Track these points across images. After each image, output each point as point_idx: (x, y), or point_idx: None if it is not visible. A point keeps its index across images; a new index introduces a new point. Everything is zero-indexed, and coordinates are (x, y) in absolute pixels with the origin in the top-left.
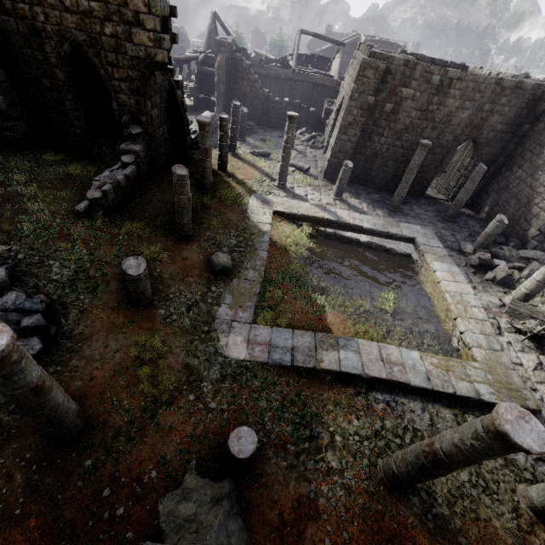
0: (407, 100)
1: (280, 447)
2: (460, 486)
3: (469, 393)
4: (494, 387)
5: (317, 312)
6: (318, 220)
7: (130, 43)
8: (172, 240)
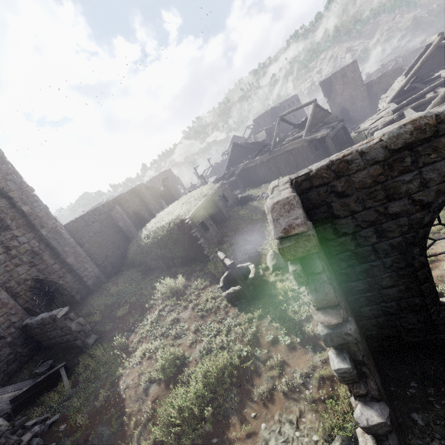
0: None
1: None
2: None
3: None
4: None
5: None
6: None
7: None
8: None
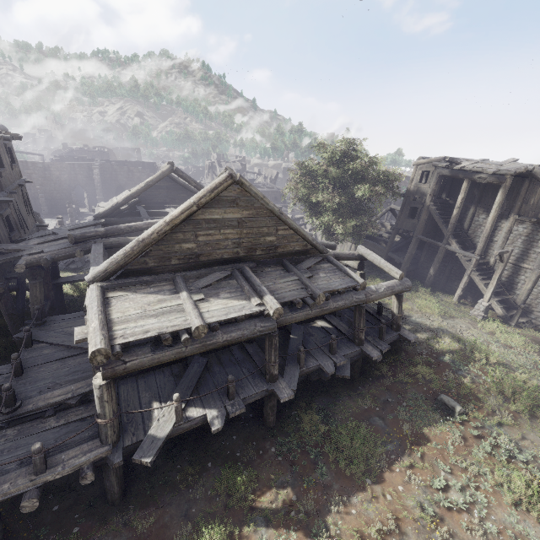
0: (33, 174)
1: None
2: None
3: None
4: None
5: None
6: None
7: None
8: None
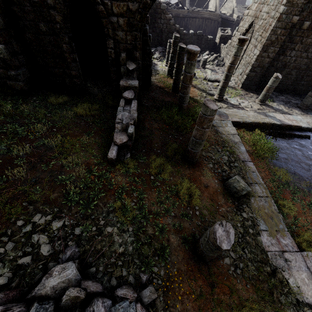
0: None
1: None
2: None
3: None
4: None
5: None
6: (266, 125)
7: None
8: (186, 168)
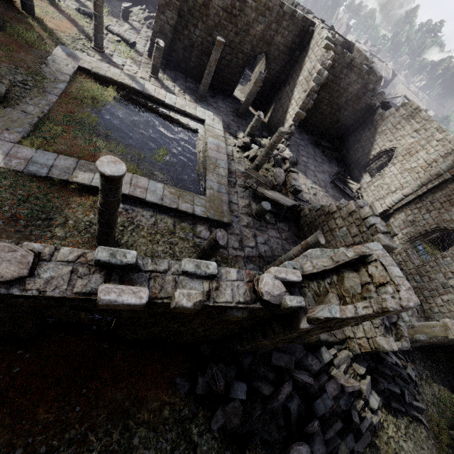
0: None
1: (12, 220)
2: (154, 252)
3: (187, 210)
4: (207, 209)
5: (92, 150)
6: (125, 87)
7: None
8: None
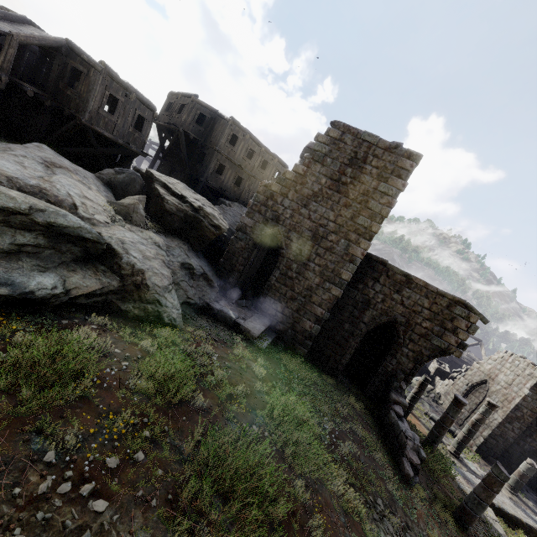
0: None
1: None
2: None
3: None
4: None
5: None
6: (531, 530)
7: (437, 337)
8: (462, 533)
